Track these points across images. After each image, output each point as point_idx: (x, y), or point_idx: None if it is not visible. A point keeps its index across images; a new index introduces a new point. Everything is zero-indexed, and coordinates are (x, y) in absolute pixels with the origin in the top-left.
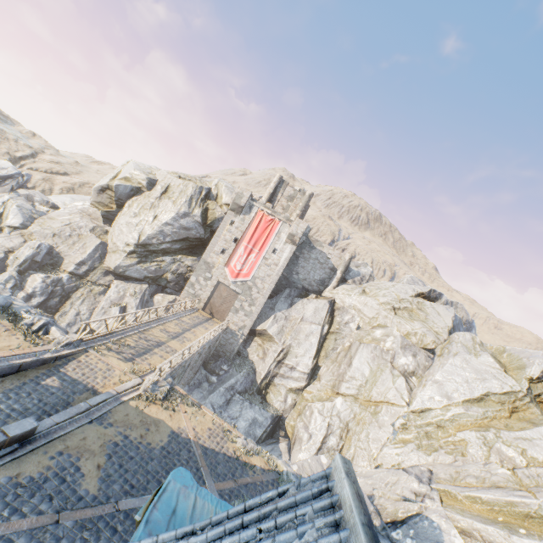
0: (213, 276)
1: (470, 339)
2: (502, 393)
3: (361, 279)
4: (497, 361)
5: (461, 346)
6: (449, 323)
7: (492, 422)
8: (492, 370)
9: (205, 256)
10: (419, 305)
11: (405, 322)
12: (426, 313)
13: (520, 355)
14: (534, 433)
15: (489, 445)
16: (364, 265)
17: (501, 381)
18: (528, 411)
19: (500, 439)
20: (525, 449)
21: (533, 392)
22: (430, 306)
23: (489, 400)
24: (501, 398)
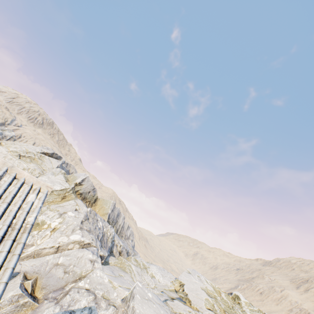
0: None
1: (59, 171)
2: (61, 190)
3: (3, 137)
4: (66, 178)
5: (51, 173)
6: (55, 167)
7: (51, 203)
8: (61, 181)
9: None
10: (41, 157)
11: (24, 163)
12: (43, 161)
13: (77, 175)
14: (66, 203)
15: (42, 212)
16: (10, 131)
17: (62, 185)
18: (70, 197)
19: (49, 209)
20: (59, 210)
21: (76, 189)
22: (48, 159)
23: (53, 194)
24: (59, 192)
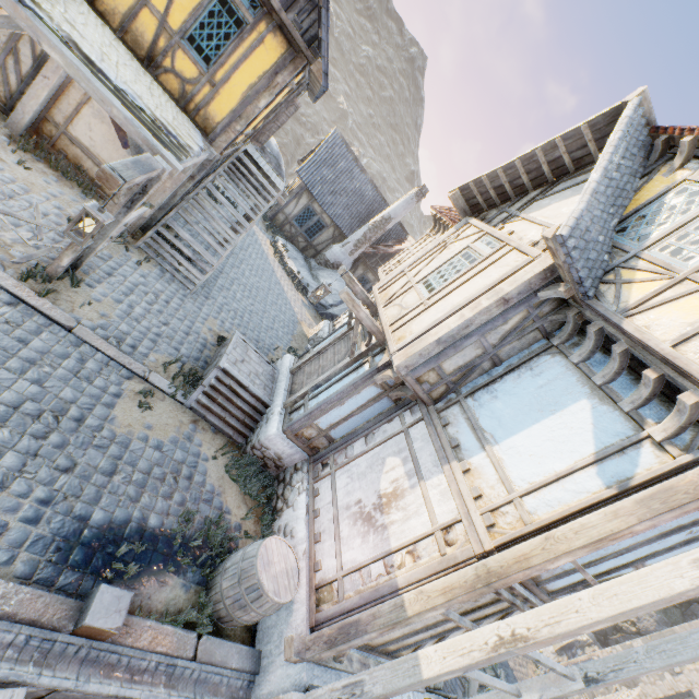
0: (681, 672)
1: None
2: None
3: None
4: None
5: None
6: None
7: None
8: None
9: (680, 630)
10: None
11: None
12: None
13: None
14: None
15: None
16: None
17: None
18: None
19: None
20: None
21: None
22: None
23: None
24: None
